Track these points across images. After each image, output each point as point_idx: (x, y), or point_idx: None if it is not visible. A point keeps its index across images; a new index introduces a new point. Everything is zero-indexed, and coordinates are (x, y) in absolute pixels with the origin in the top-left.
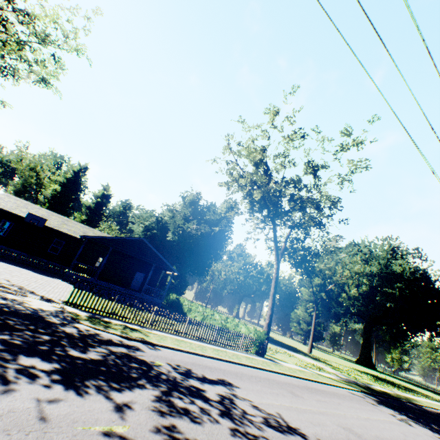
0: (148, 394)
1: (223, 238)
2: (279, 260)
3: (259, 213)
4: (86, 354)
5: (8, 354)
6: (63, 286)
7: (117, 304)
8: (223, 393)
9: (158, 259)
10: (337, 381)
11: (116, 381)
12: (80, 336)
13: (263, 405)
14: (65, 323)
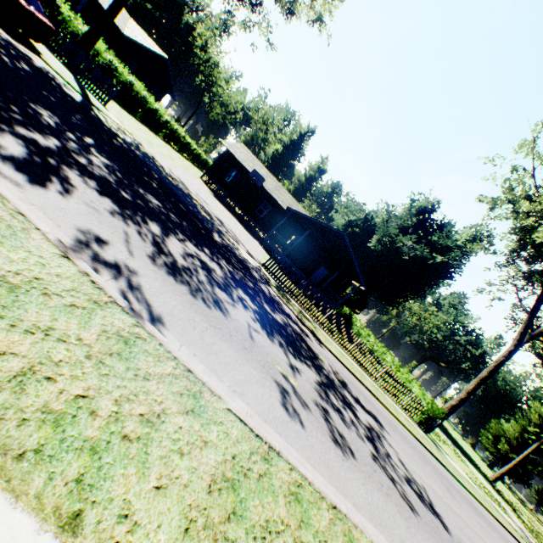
0: (312, 375)
1: (442, 273)
2: (521, 342)
3: (527, 263)
4: (274, 314)
5: (233, 282)
6: (259, 249)
7: (300, 287)
8: (372, 425)
9: (350, 263)
10: (520, 537)
11: (291, 348)
12: (270, 297)
13: (409, 467)
14: (261, 281)
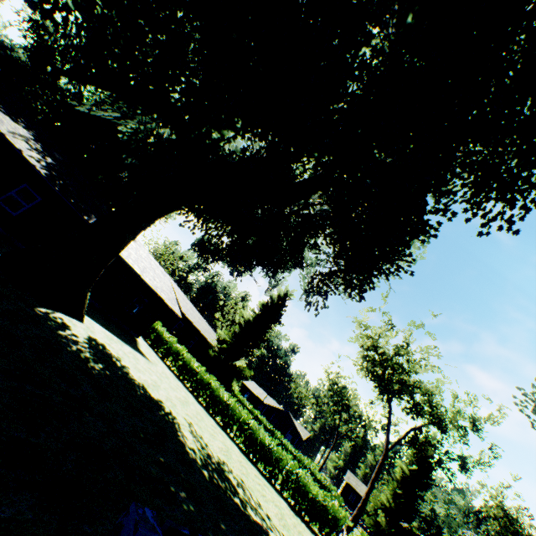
0: None
1: None
2: None
3: None
4: None
5: None
6: None
7: None
8: None
9: None
10: None
11: None
12: None
13: None
14: None
